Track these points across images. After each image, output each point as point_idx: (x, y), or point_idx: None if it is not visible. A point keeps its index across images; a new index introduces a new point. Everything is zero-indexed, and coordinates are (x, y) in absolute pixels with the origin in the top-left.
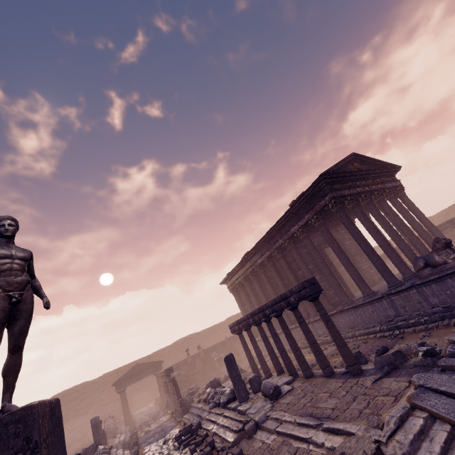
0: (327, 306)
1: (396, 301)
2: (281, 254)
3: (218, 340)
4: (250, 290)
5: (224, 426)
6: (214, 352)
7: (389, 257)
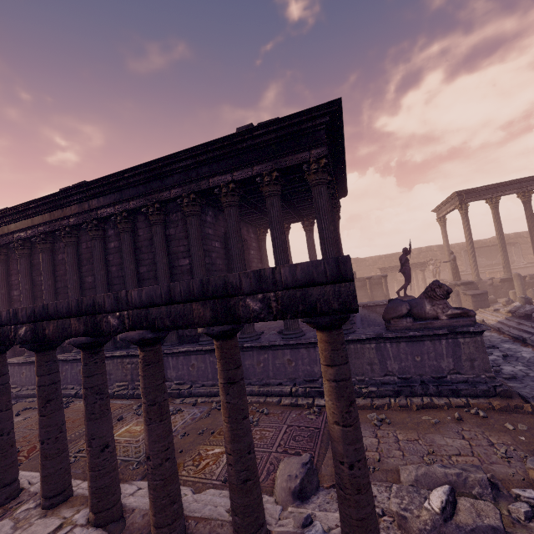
0: None
1: None
2: (162, 216)
3: None
4: (48, 262)
5: None
6: None
7: None
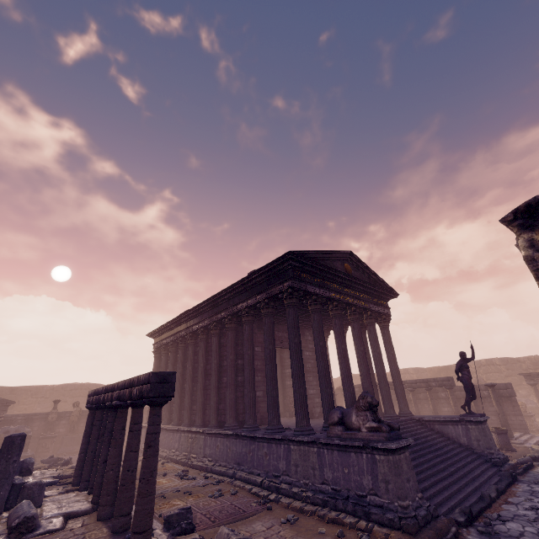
0: (230, 421)
1: (293, 453)
2: (218, 330)
3: None
4: (172, 359)
5: None
6: None
7: (322, 391)
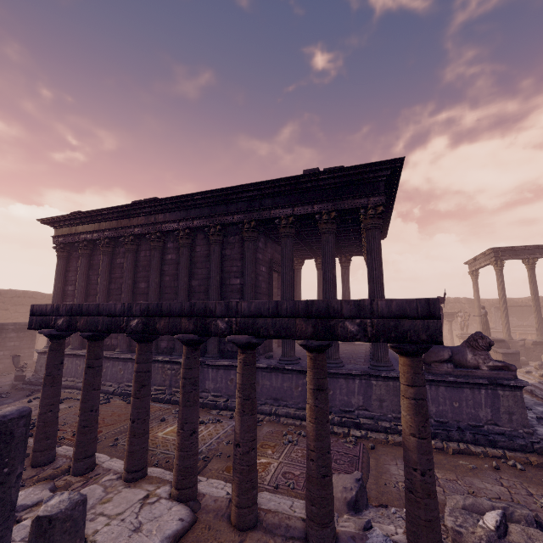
0: None
1: (375, 389)
2: (221, 237)
3: None
4: (107, 264)
5: None
6: None
7: None
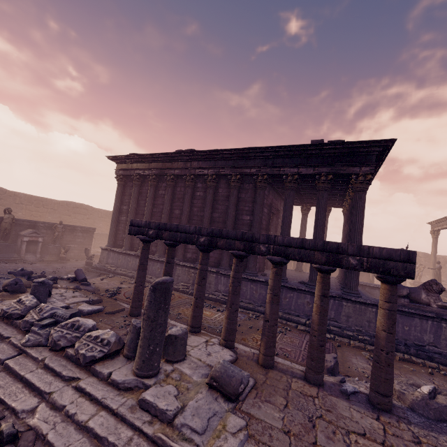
0: (253, 269)
1: (345, 308)
2: (239, 184)
3: (35, 216)
4: (153, 193)
5: (86, 427)
6: (29, 230)
7: None
